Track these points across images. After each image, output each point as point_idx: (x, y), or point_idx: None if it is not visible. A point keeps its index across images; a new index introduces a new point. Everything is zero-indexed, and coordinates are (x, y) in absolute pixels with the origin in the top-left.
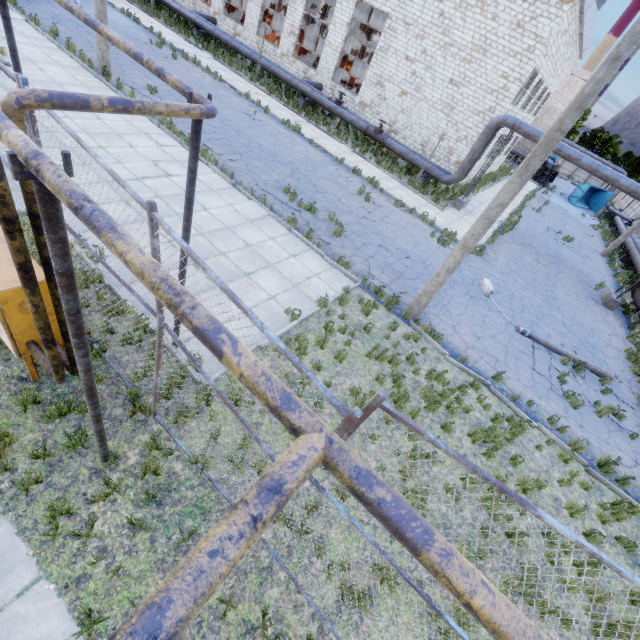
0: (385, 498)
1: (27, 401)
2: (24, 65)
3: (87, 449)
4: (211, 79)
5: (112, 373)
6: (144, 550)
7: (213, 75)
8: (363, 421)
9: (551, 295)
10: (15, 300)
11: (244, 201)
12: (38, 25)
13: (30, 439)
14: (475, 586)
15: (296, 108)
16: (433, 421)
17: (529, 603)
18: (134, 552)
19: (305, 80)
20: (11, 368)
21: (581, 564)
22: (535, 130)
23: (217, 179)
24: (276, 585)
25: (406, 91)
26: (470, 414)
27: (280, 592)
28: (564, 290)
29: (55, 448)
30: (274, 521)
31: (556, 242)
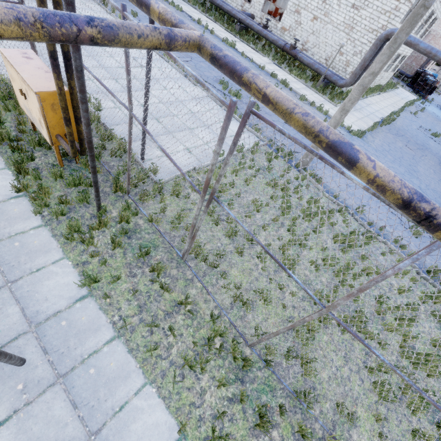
0: (228, 54)
1: (57, 175)
2: None
3: (89, 205)
4: (174, 10)
5: (104, 170)
6: (120, 257)
7: (176, 7)
8: (241, 129)
9: (413, 168)
10: (49, 101)
11: (192, 86)
12: None
13: (58, 195)
14: (269, 85)
15: (233, 32)
16: (308, 227)
17: (358, 331)
18: (114, 257)
19: (241, 11)
20: (48, 159)
21: (400, 318)
22: (416, 39)
23: (174, 72)
24: (195, 288)
25: (317, 16)
26: (335, 228)
27: (197, 292)
28: (425, 167)
29: (72, 198)
30: (196, 257)
31: (425, 136)
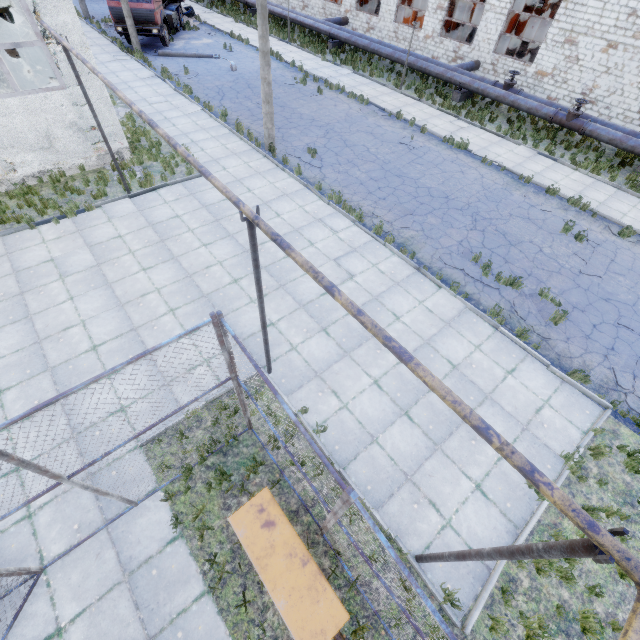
0: None
1: None
2: (212, 169)
3: None
4: (357, 106)
5: (368, 608)
6: None
7: (359, 100)
8: None
9: None
10: None
11: (433, 291)
12: (211, 110)
13: None
14: None
15: (452, 109)
16: None
17: None
18: None
19: (459, 65)
20: None
21: None
22: None
23: (398, 264)
24: None
25: (616, 42)
26: None
27: None
28: None
29: None
30: None
31: None
